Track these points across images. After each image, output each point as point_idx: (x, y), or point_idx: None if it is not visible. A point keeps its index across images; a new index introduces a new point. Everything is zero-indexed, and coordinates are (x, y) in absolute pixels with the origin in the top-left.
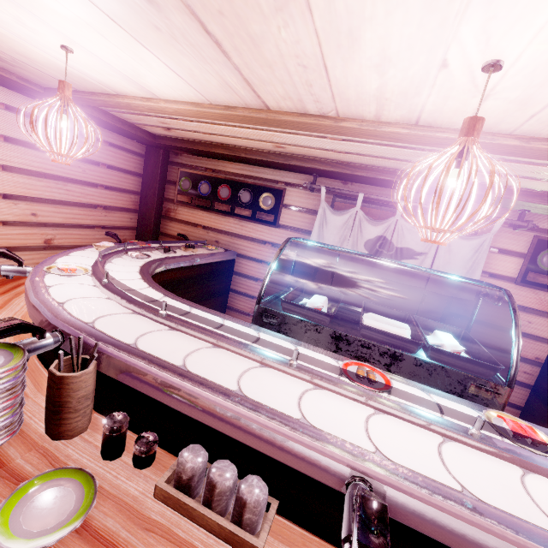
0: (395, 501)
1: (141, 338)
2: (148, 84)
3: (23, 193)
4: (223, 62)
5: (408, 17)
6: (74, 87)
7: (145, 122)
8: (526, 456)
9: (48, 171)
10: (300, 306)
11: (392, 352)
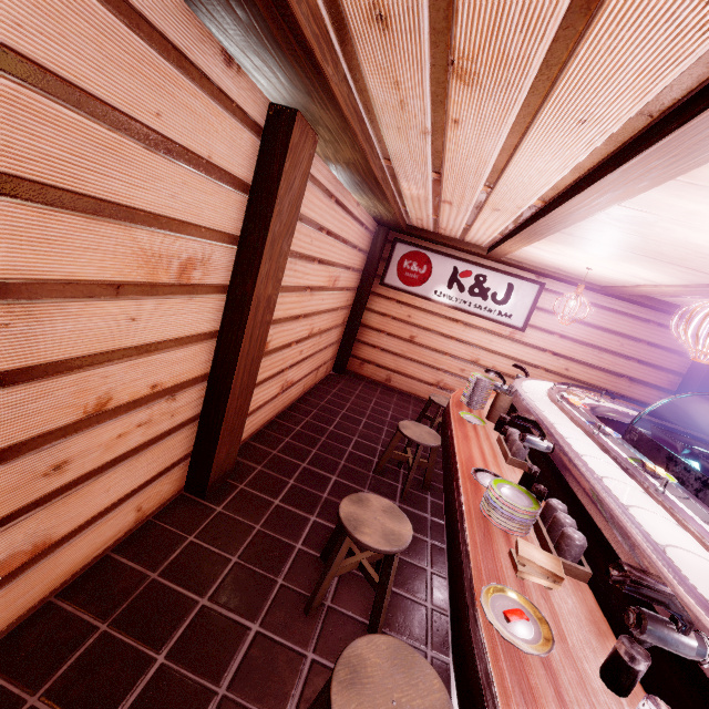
0: (557, 454)
1: (536, 399)
2: (645, 277)
3: (566, 354)
4: (660, 262)
5: (698, 235)
6: (614, 284)
7: (690, 304)
8: (679, 511)
9: (590, 341)
10: (659, 432)
11: (705, 478)
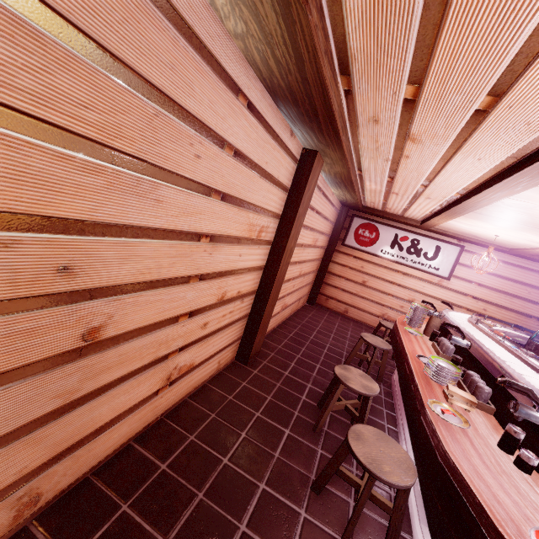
0: (473, 348)
1: (459, 321)
2: None
3: (483, 298)
4: None
5: None
6: (519, 247)
7: None
8: None
9: (502, 289)
10: None
11: None
